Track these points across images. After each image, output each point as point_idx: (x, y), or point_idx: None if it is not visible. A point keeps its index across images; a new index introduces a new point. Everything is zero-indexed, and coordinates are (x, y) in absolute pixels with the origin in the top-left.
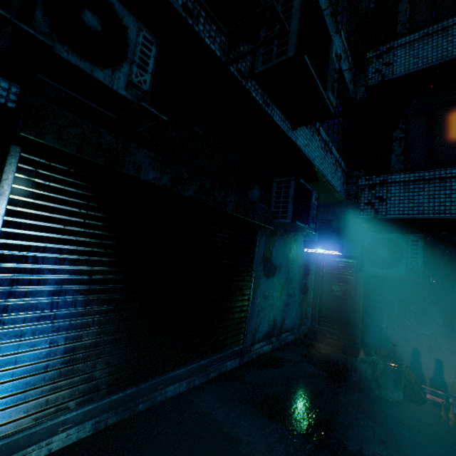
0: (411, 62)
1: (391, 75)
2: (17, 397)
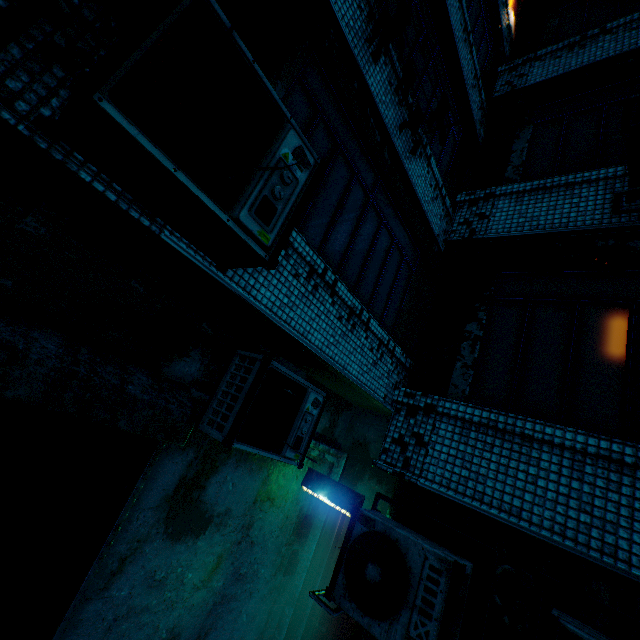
0: (515, 221)
1: (483, 233)
2: None
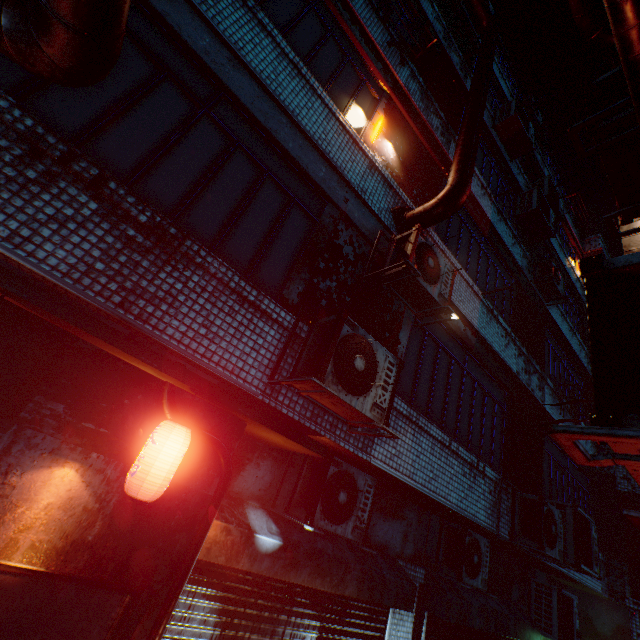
0: None
1: None
2: None
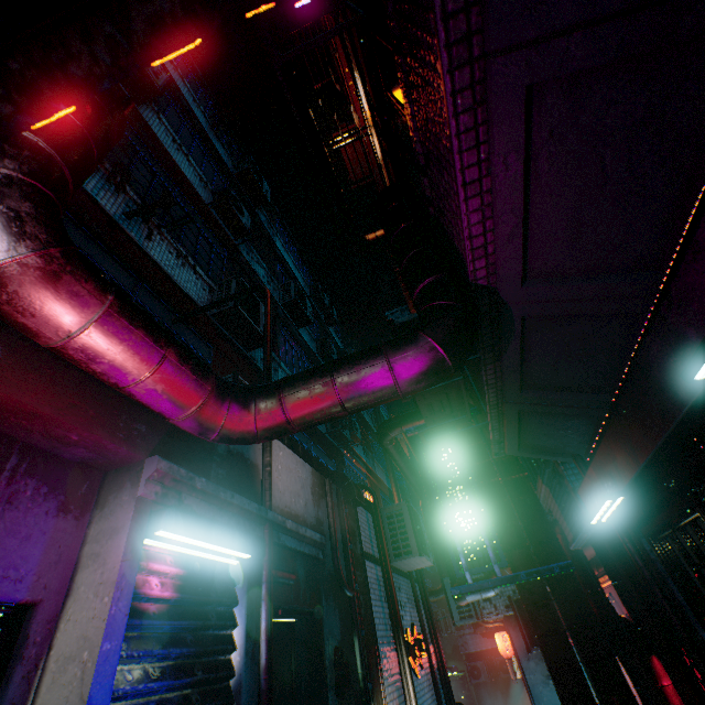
0: None
1: None
2: None
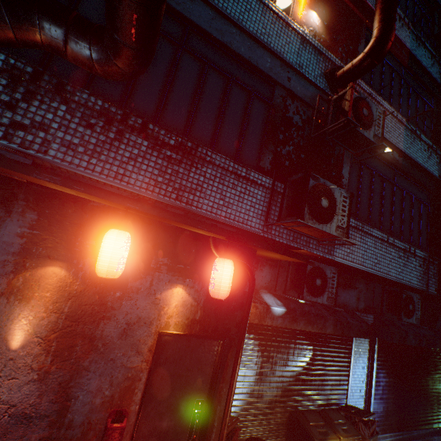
0: None
1: None
2: (377, 426)
